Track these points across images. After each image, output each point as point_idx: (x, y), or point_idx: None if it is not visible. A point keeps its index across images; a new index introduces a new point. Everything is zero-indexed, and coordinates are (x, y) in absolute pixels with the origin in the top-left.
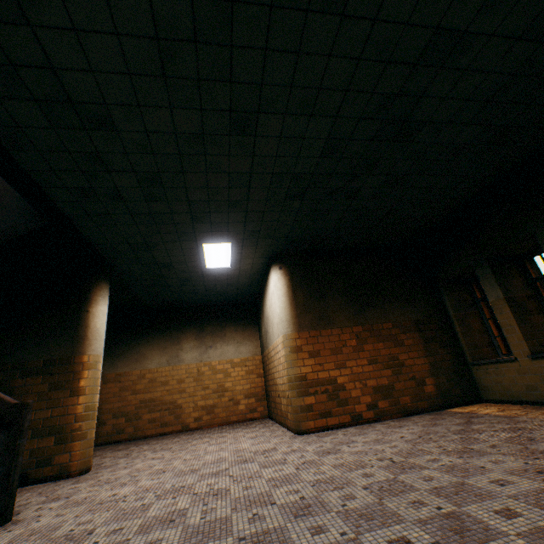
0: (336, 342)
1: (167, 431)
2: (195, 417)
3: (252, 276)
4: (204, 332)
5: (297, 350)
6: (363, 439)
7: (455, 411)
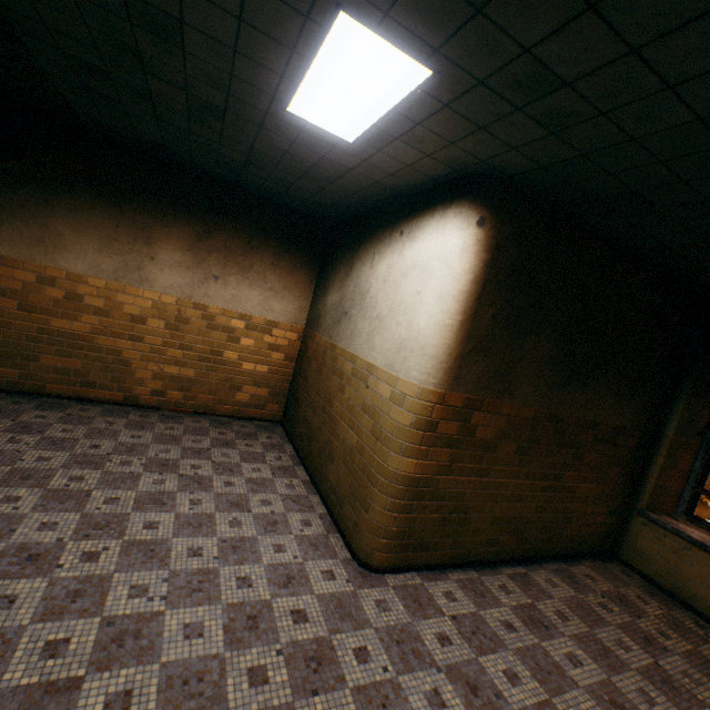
0: (497, 431)
1: (93, 397)
2: (153, 390)
3: (373, 187)
4: (210, 243)
5: (429, 428)
6: (511, 685)
7: (596, 584)
